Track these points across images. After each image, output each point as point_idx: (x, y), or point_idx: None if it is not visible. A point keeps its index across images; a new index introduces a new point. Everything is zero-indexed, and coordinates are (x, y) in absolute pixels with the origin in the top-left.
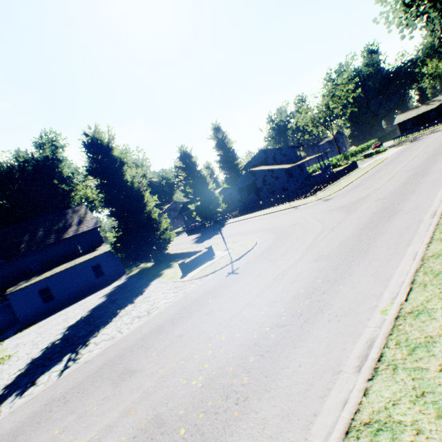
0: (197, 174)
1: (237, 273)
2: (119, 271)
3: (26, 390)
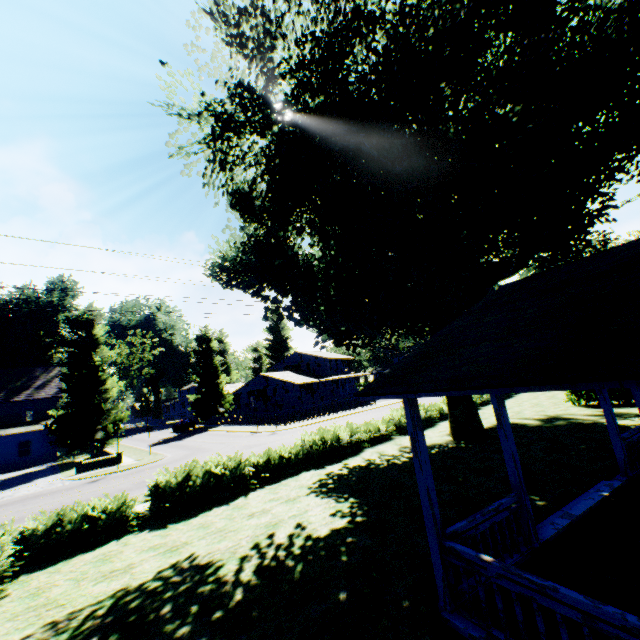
0: (211, 361)
1: (94, 482)
2: (50, 455)
3: None
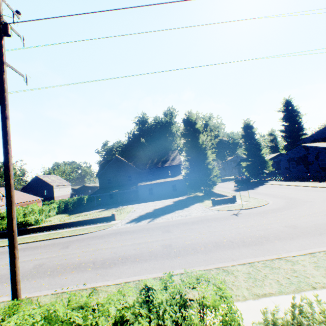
0: (254, 141)
1: (237, 216)
2: (184, 191)
3: (138, 222)
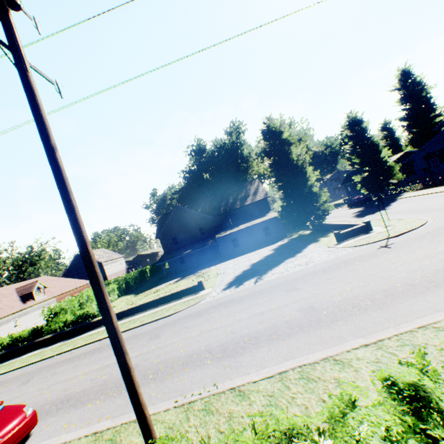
0: (367, 141)
1: (389, 248)
2: (281, 234)
3: (239, 286)
